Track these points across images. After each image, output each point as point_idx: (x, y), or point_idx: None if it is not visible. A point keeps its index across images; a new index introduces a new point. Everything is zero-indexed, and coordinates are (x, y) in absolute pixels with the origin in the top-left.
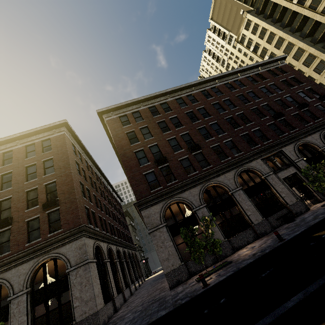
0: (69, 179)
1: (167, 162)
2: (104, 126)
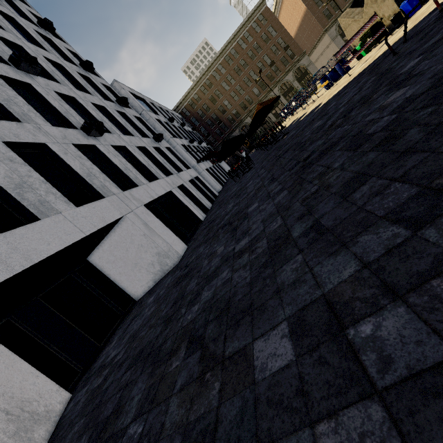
0: (286, 33)
1: None
2: None
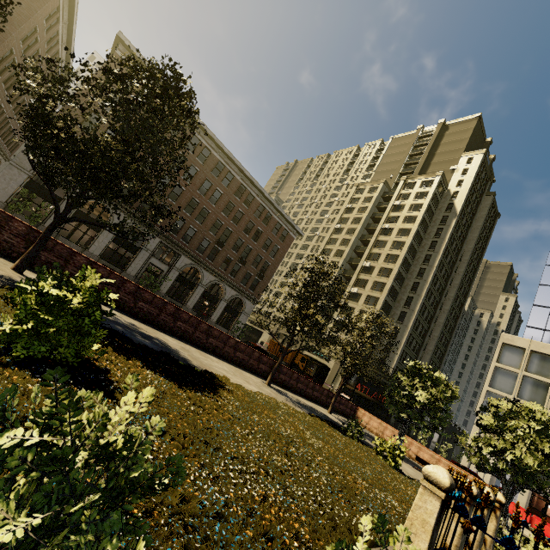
0: (1, 36)
1: None
2: (114, 48)
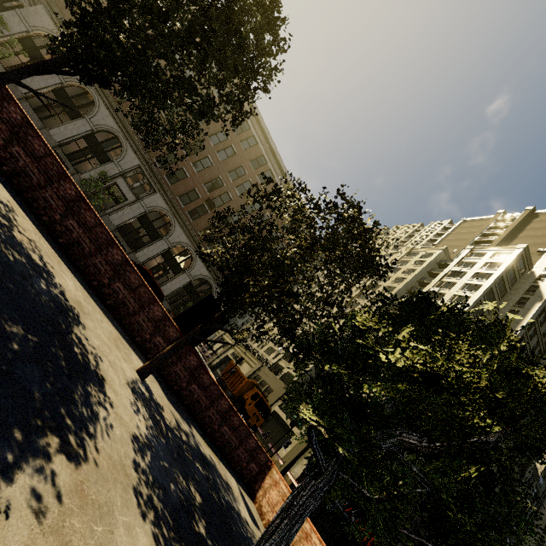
0: None
1: None
2: None
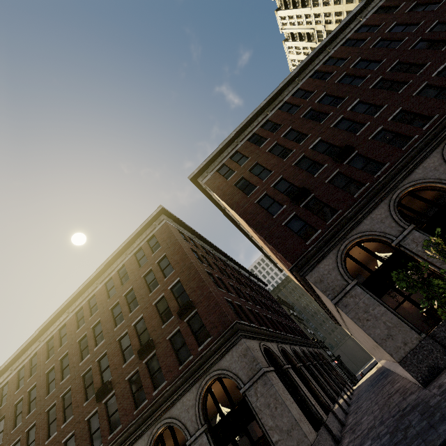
0: (192, 271)
1: (310, 194)
2: (204, 193)
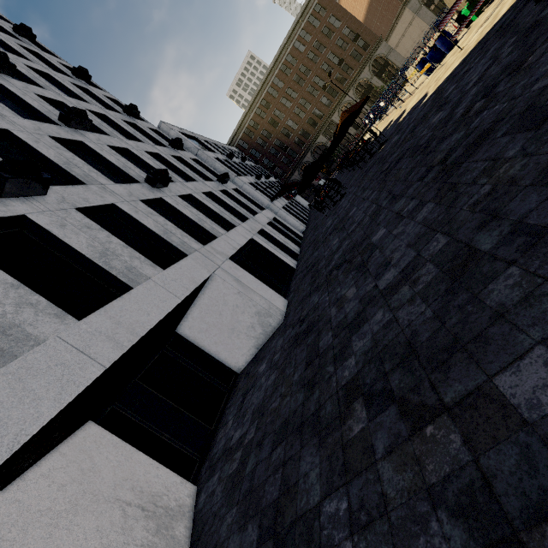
0: (353, 19)
1: None
2: None
